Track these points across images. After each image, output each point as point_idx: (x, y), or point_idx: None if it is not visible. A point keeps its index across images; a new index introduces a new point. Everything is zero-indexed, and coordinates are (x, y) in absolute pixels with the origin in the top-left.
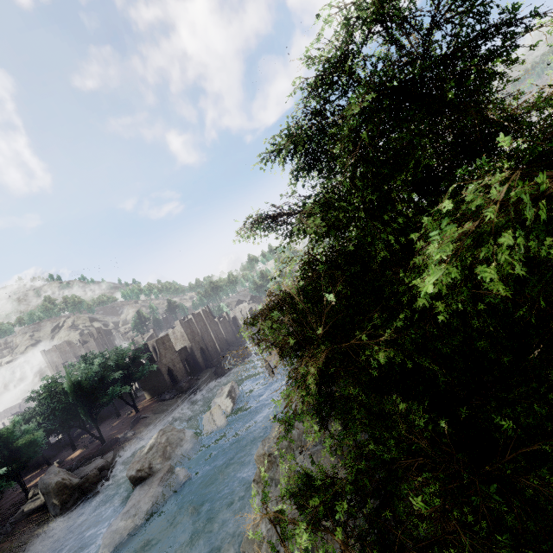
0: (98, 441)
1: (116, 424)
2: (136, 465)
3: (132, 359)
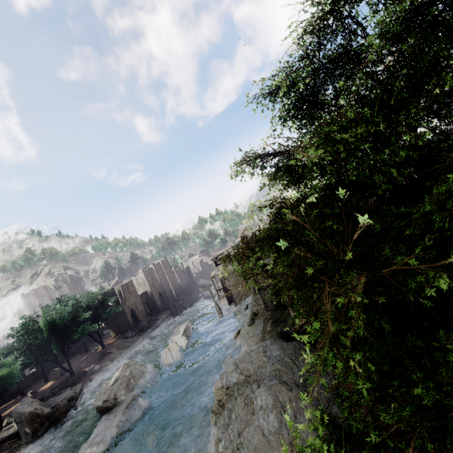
0: (68, 374)
1: (84, 359)
2: (102, 396)
3: (101, 302)
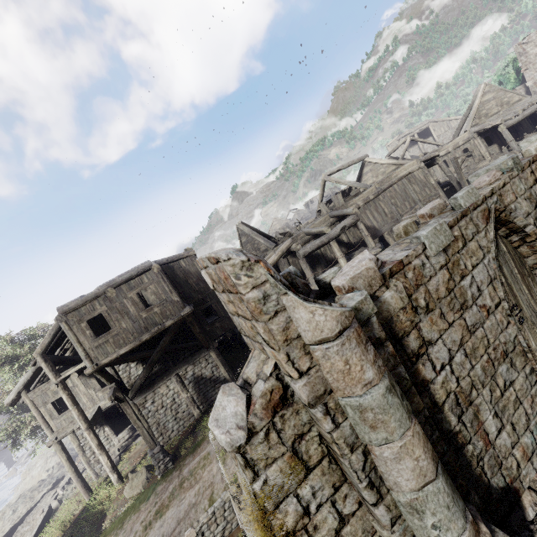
0: None
1: None
2: None
3: None
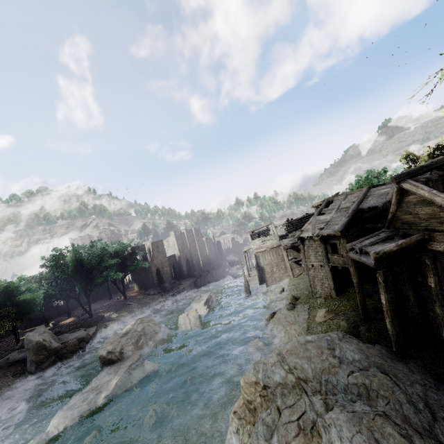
0: (87, 315)
1: (106, 304)
2: (108, 346)
3: (129, 253)
